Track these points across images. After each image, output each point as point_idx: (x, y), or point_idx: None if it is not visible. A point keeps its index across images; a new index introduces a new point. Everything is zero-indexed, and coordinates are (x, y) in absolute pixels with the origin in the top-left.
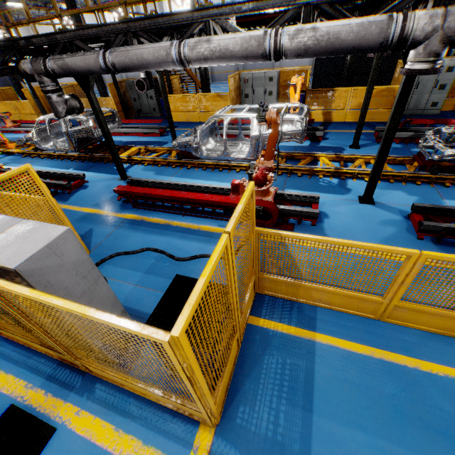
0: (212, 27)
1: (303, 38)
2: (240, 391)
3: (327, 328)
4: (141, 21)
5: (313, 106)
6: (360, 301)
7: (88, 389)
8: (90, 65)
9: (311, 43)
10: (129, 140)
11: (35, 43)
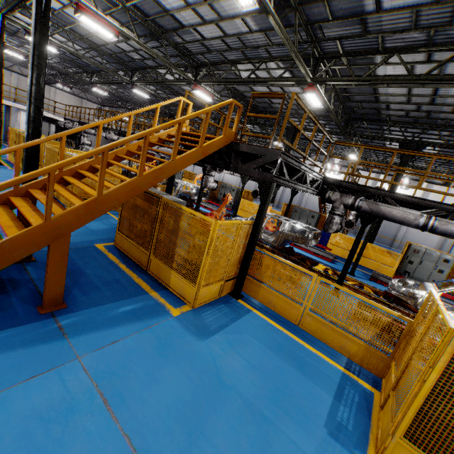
0: None
1: None
2: None
3: None
4: None
5: None
6: None
7: None
8: (406, 219)
9: None
10: (300, 252)
11: (343, 185)
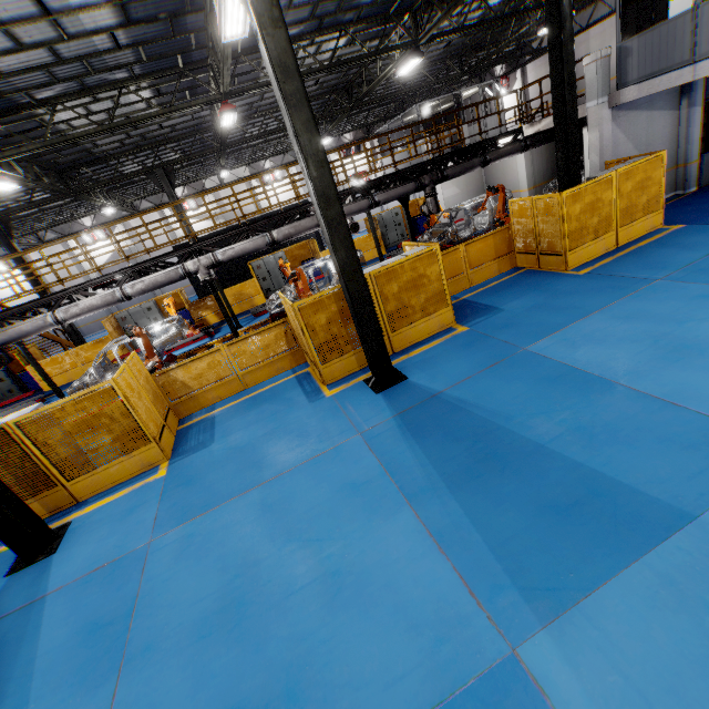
0: (75, 297)
1: (138, 286)
2: (179, 446)
3: (221, 406)
4: (11, 310)
5: (201, 315)
6: (229, 384)
7: (83, 504)
8: None
9: (144, 287)
10: None
11: None
